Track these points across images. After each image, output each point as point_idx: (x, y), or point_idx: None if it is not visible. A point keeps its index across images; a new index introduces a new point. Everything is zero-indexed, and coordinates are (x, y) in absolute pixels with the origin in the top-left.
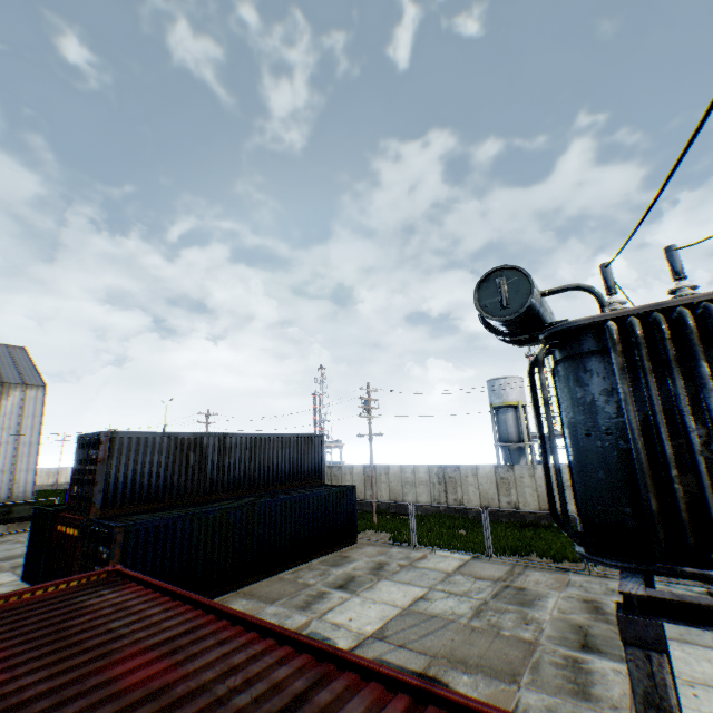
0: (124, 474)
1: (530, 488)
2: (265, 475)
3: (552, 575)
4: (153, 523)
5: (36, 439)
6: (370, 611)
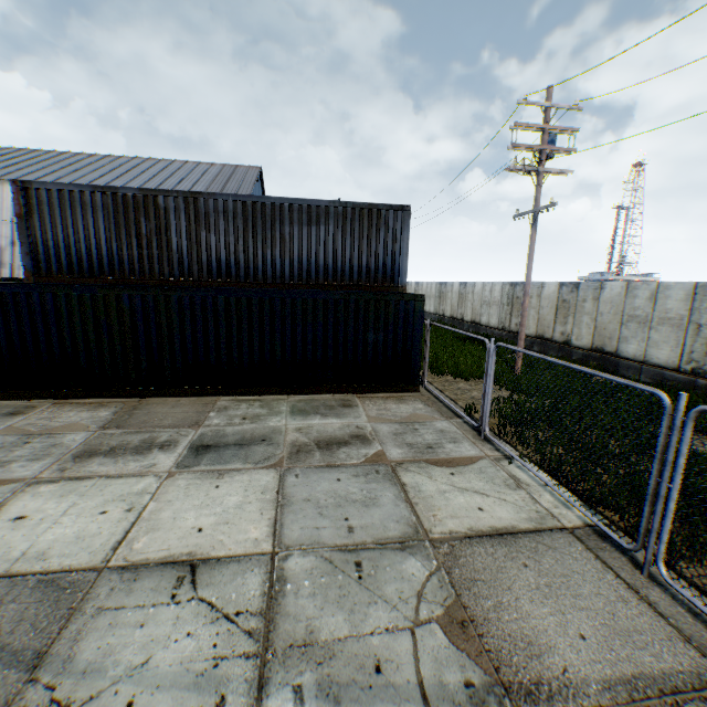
0: (54, 237)
1: None
2: (277, 263)
3: None
4: None
5: None
6: (73, 523)
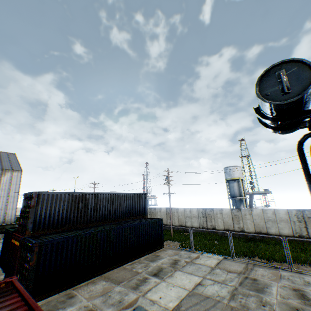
0: (44, 213)
1: (250, 220)
2: (118, 213)
3: (269, 271)
4: (55, 240)
5: (16, 194)
6: (171, 292)
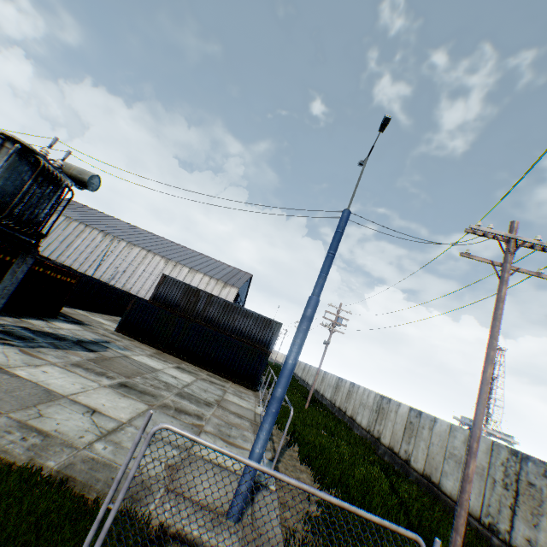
0: (164, 292)
1: (424, 442)
2: (228, 326)
3: (245, 426)
4: (145, 303)
5: None
6: (153, 363)
